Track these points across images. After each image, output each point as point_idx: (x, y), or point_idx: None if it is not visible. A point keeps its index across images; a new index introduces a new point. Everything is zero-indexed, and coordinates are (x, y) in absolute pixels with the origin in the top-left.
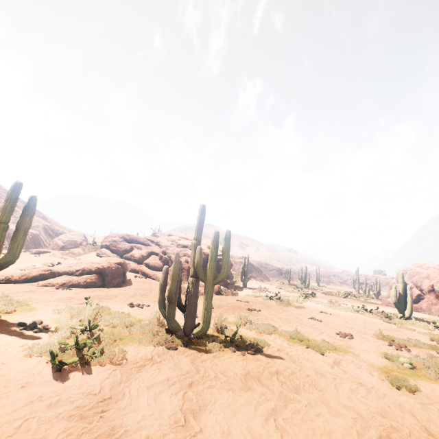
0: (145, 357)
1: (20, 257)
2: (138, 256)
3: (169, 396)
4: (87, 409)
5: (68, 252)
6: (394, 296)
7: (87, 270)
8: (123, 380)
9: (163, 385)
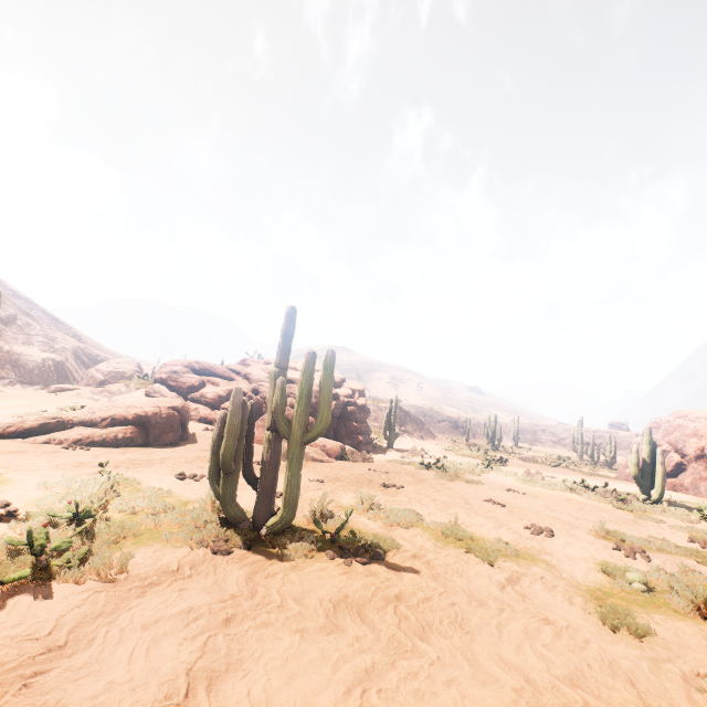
0: (166, 567)
1: (23, 397)
2: (212, 396)
3: (179, 642)
4: (6, 669)
5: (102, 389)
6: (633, 465)
7: (120, 418)
8: (105, 611)
9: (176, 621)
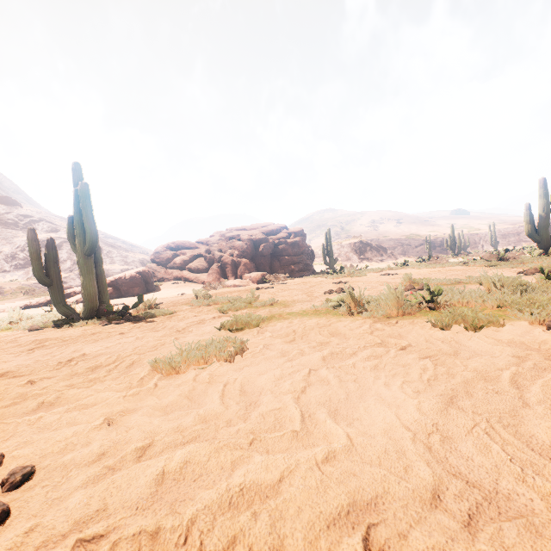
0: None
1: None
2: (179, 262)
3: None
4: None
5: None
6: (525, 224)
7: None
8: None
9: None
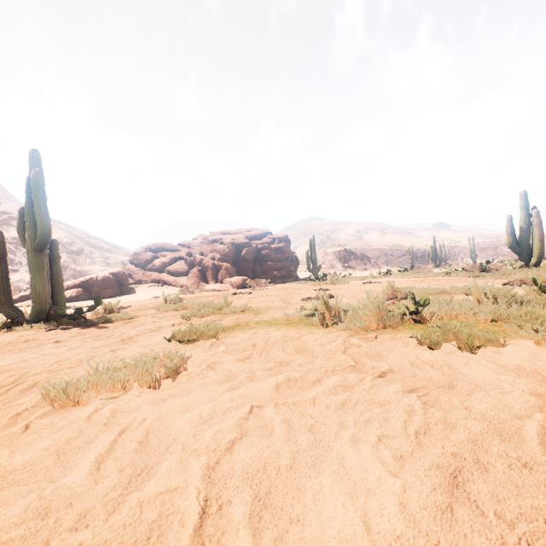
0: None
1: None
2: (158, 264)
3: None
4: None
5: None
6: (507, 236)
7: (71, 285)
8: None
9: None
